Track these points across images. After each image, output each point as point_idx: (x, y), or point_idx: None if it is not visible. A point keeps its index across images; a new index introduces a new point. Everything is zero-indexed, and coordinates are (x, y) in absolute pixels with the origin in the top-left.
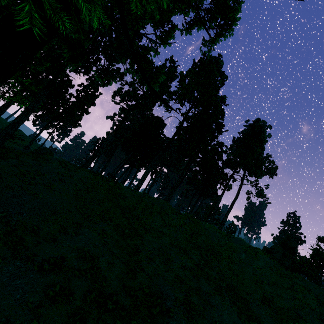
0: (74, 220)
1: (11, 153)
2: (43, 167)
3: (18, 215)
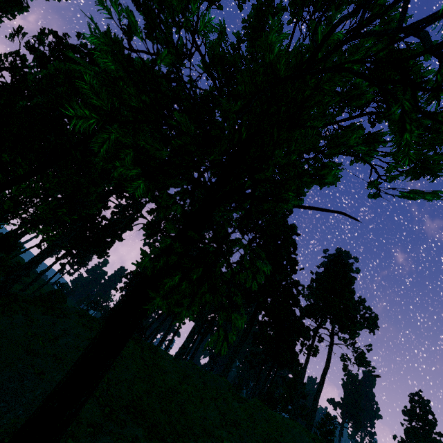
0: (90, 421)
1: (16, 303)
2: (57, 327)
3: (11, 413)
